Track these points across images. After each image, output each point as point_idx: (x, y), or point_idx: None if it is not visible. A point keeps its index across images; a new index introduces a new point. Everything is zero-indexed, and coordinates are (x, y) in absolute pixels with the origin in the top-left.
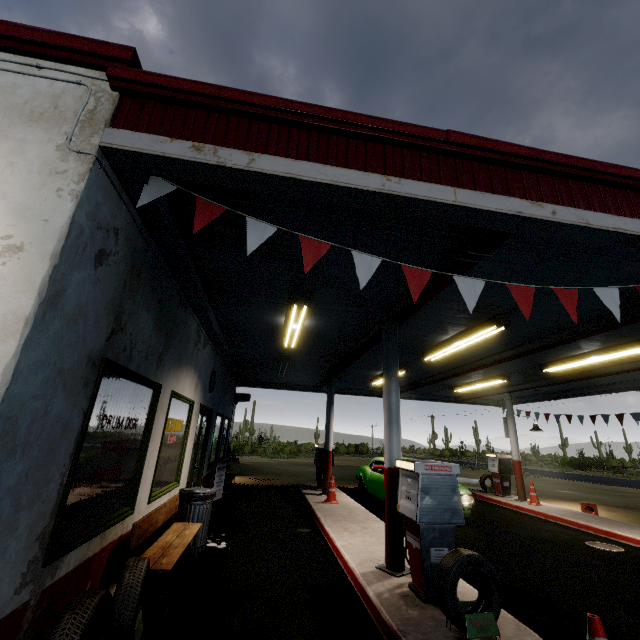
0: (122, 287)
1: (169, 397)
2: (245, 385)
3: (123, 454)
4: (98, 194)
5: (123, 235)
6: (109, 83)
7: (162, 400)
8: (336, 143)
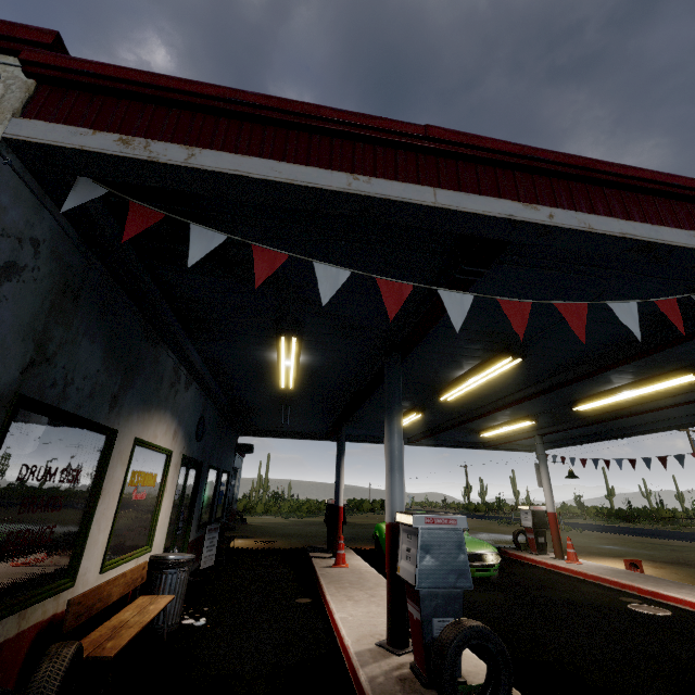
0: (47, 310)
1: (132, 445)
2: (248, 434)
3: (58, 513)
4: (2, 195)
5: (47, 248)
6: (22, 68)
7: (120, 448)
8: (296, 139)
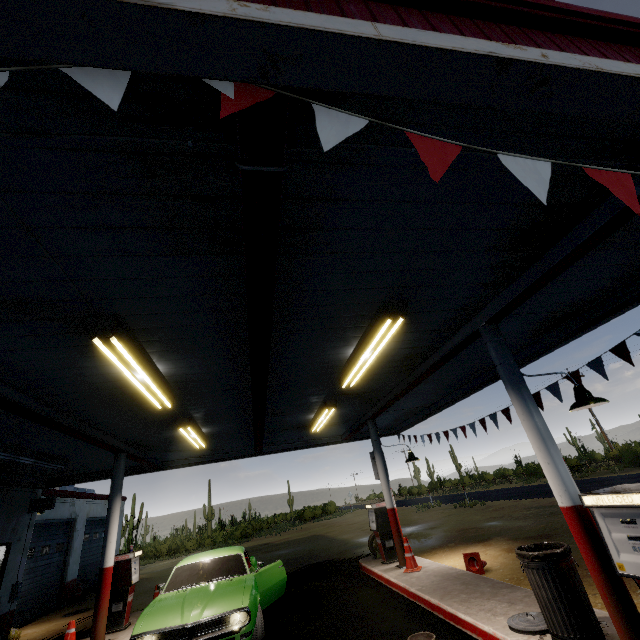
0: None
1: None
2: (52, 485)
3: None
4: None
5: None
6: None
7: None
8: None
